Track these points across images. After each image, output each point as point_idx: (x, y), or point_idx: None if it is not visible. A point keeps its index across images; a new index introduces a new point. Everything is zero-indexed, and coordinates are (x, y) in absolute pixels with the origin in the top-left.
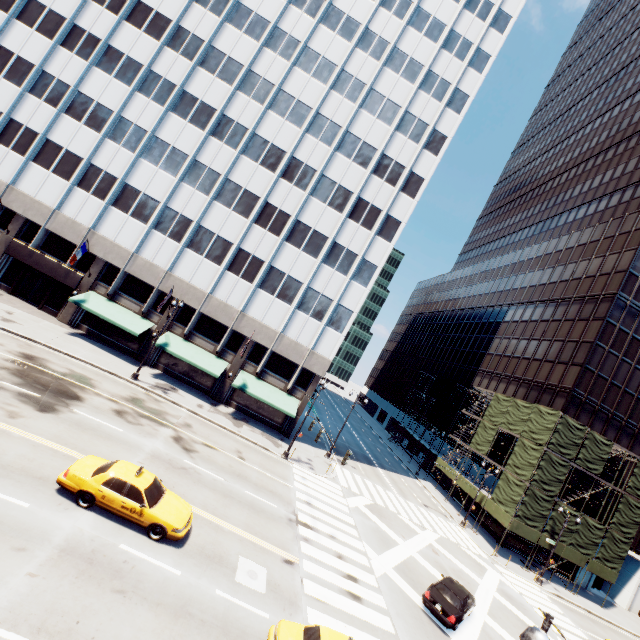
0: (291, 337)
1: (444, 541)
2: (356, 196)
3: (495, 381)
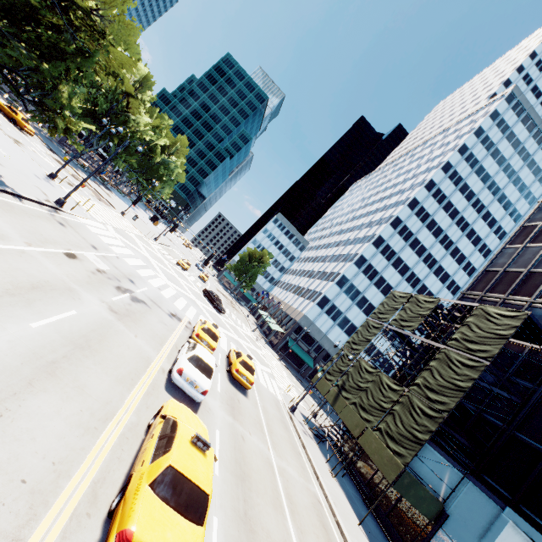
0: (298, 309)
1: (263, 360)
2: (346, 254)
3: None
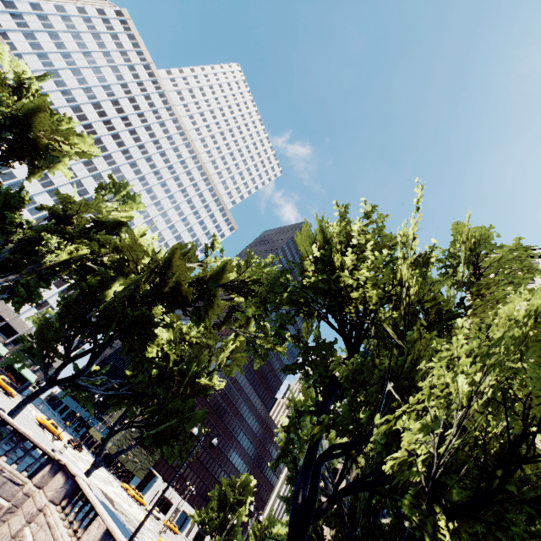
0: None
1: None
2: None
3: None
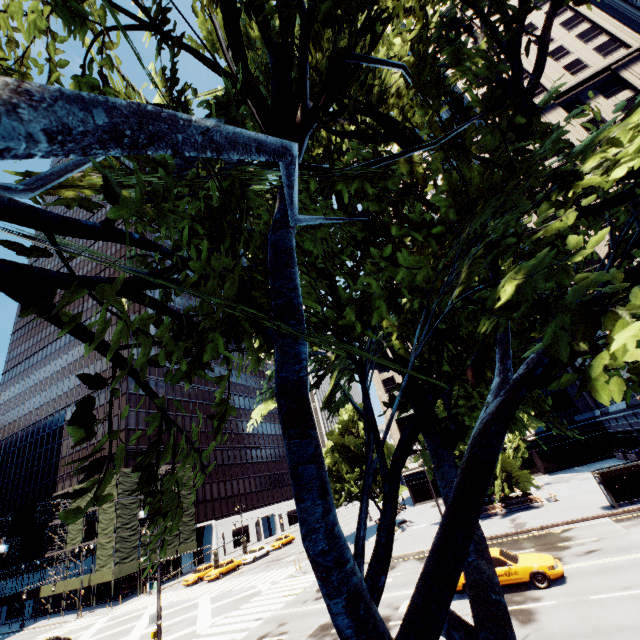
0: None
1: None
2: None
3: (76, 477)
